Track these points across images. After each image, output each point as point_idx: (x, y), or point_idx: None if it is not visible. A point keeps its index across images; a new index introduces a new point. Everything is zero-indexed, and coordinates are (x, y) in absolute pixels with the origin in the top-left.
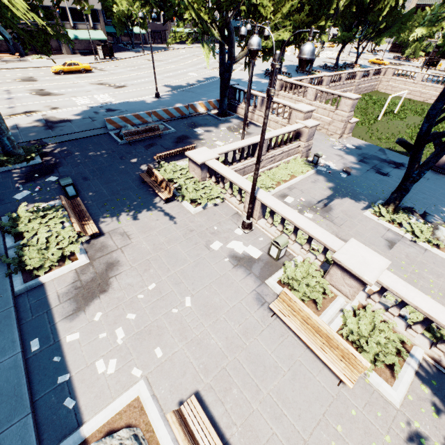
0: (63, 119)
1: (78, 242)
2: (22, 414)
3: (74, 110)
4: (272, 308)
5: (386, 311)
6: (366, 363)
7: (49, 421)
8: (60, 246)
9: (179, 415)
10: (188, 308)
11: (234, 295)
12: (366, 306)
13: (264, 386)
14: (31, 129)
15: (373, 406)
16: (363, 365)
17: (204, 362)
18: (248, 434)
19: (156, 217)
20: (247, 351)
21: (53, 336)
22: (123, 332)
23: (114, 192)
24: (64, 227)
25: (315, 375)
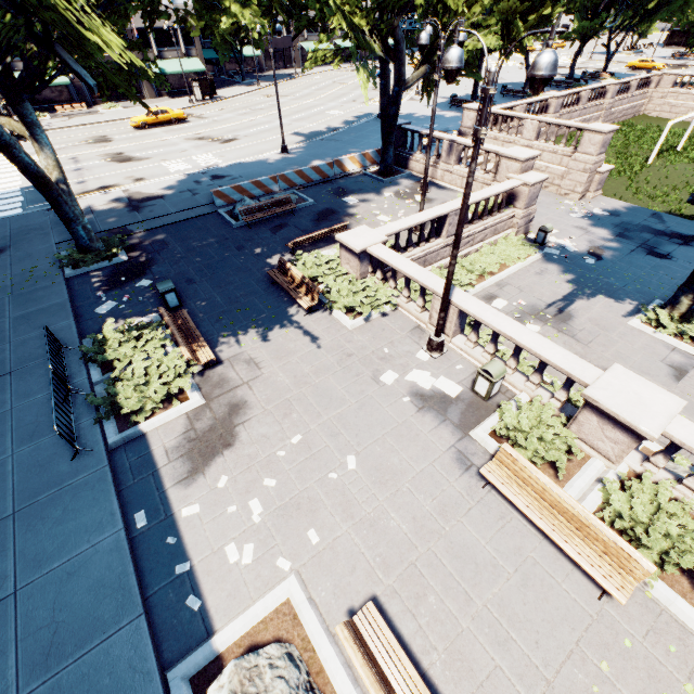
0: (152, 194)
1: (188, 374)
2: (133, 615)
3: (166, 181)
4: (484, 474)
5: (678, 482)
6: (648, 566)
7: (168, 627)
8: (164, 380)
9: (352, 629)
10: (352, 472)
11: (422, 454)
12: (641, 474)
13: (477, 594)
14: (110, 212)
15: (662, 635)
16: (644, 568)
17: (381, 554)
18: (456, 664)
19: (295, 335)
20: (448, 539)
21: (163, 508)
22: (260, 505)
23: (232, 299)
24: (166, 352)
25: (559, 581)
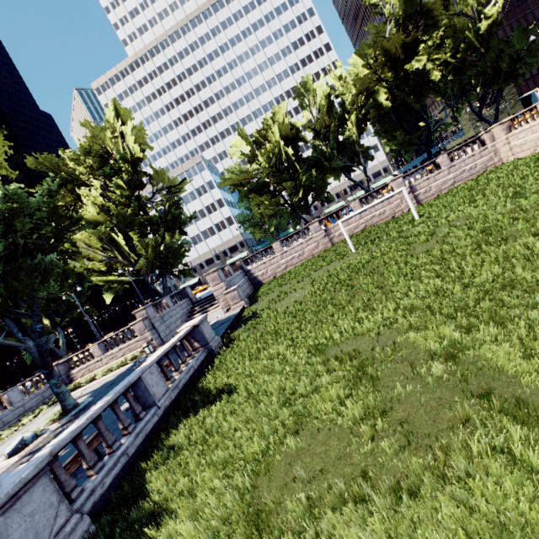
0: None
1: None
2: None
3: None
4: None
5: None
6: None
7: None
8: None
9: None
10: None
11: None
12: None
13: None
14: None
15: None
16: None
17: None
18: None
19: None
20: None
21: None
22: None
23: None
24: None
25: None
